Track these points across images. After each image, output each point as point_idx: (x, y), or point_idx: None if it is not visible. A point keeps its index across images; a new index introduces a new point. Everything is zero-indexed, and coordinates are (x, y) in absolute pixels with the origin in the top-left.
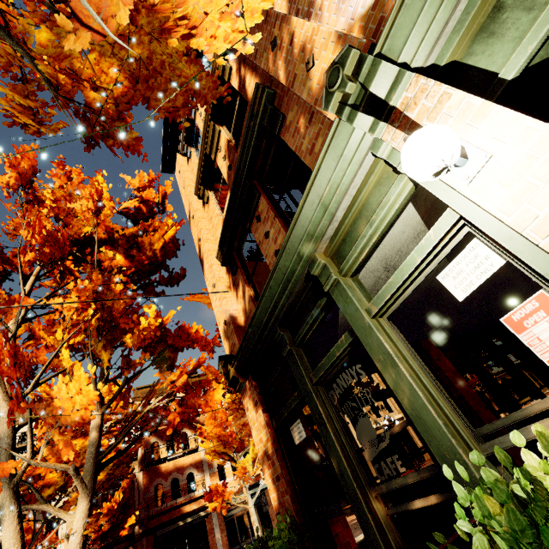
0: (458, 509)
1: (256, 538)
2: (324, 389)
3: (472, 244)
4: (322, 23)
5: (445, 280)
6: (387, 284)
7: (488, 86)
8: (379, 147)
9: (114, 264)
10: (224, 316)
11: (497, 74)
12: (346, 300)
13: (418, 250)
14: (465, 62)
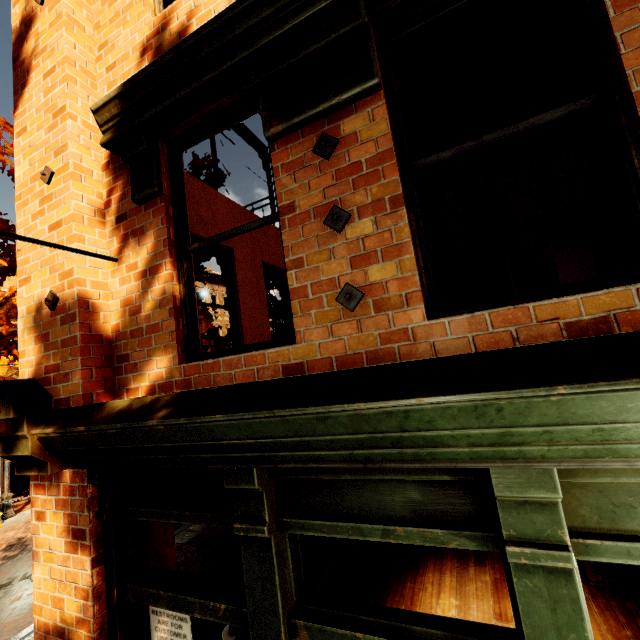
0: None
1: None
2: None
3: None
4: None
5: None
6: None
7: None
8: None
9: None
10: (54, 282)
11: None
12: (565, 632)
13: None
14: None
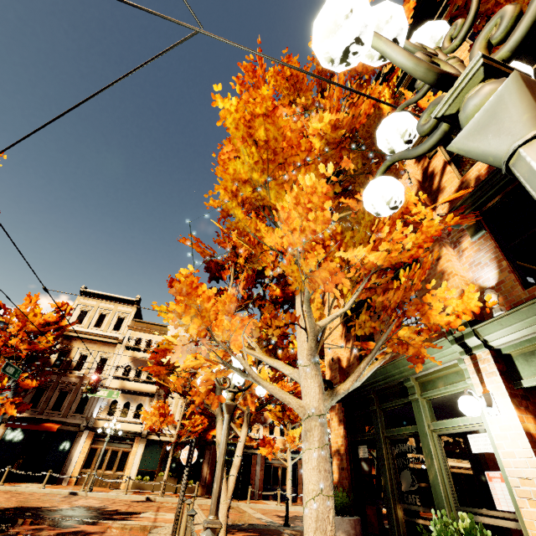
0: (431, 522)
1: (286, 488)
2: (389, 442)
3: (486, 434)
4: (460, 260)
5: (470, 439)
6: (442, 421)
7: (517, 379)
8: (461, 363)
9: (274, 294)
10: (332, 354)
11: (522, 378)
12: (419, 412)
13: (461, 420)
14: (513, 359)
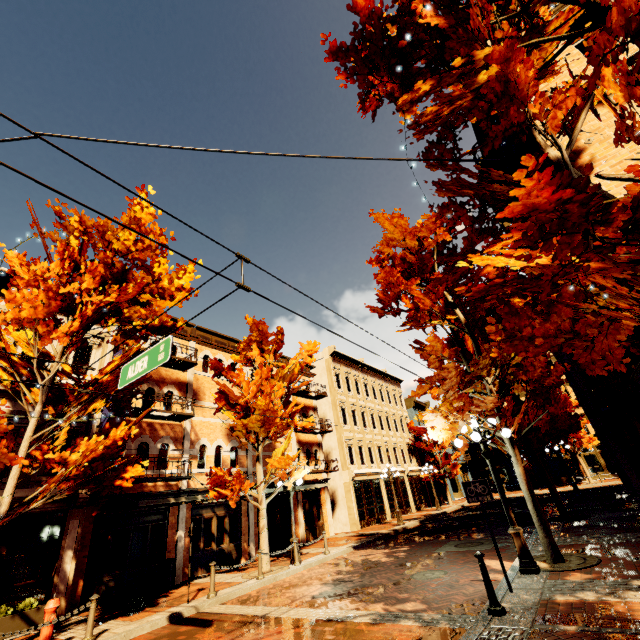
0: None
1: (261, 546)
2: None
3: None
4: None
5: None
6: None
7: None
8: None
9: None
10: None
11: None
12: None
13: None
14: None
